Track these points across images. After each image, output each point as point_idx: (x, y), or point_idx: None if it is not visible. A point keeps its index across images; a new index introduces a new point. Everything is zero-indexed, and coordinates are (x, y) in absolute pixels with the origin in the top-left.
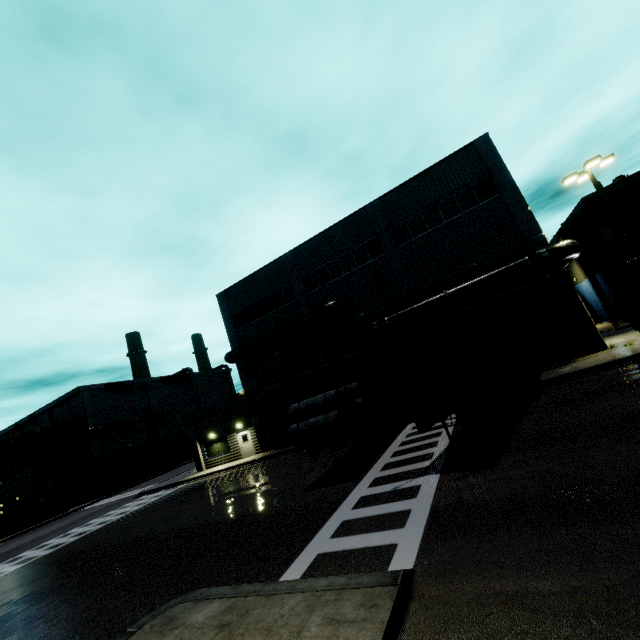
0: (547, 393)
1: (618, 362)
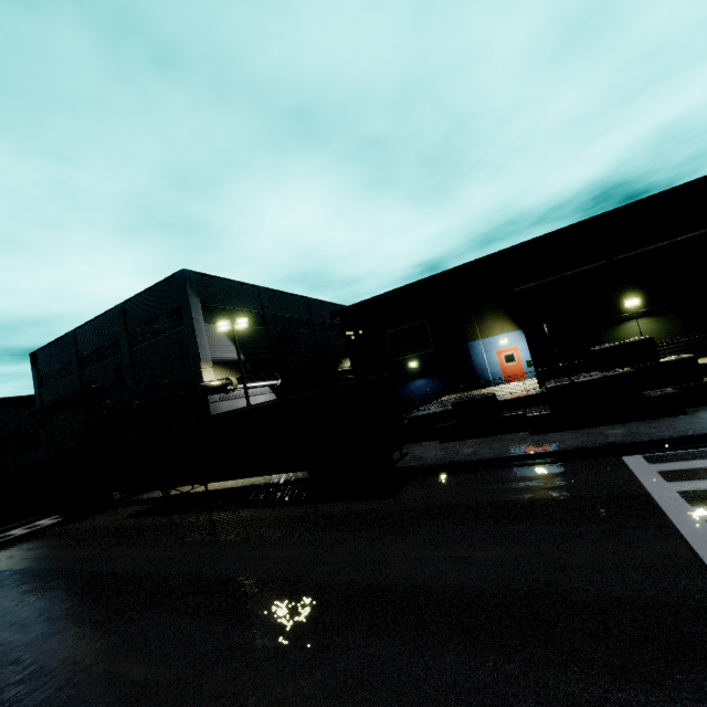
0: (94, 516)
1: (153, 499)
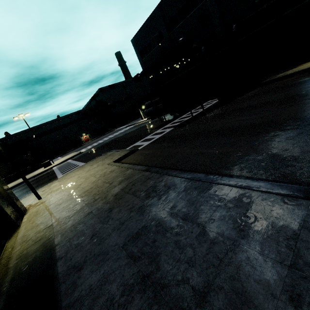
0: (250, 92)
1: (300, 72)
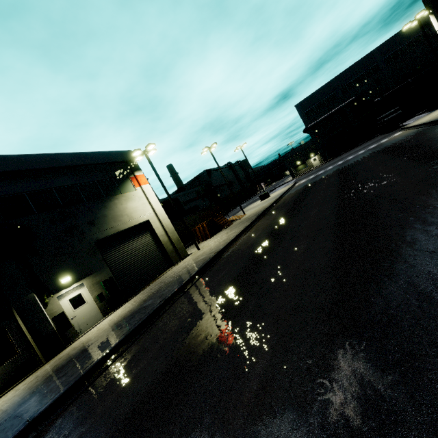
0: None
1: None
